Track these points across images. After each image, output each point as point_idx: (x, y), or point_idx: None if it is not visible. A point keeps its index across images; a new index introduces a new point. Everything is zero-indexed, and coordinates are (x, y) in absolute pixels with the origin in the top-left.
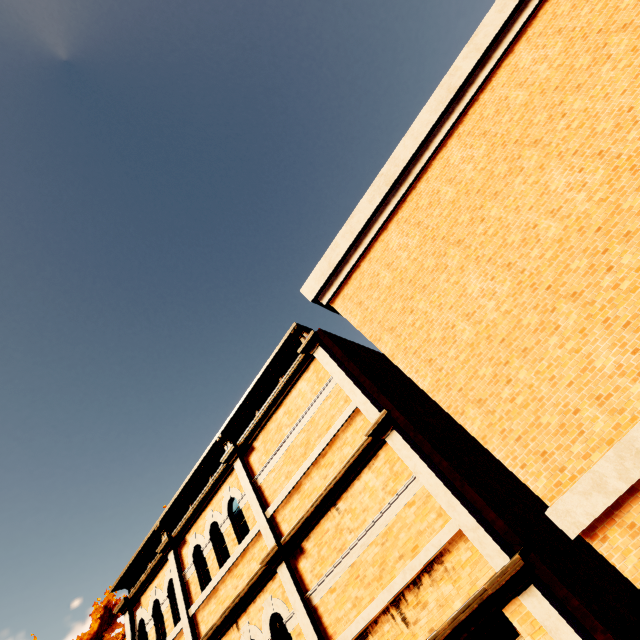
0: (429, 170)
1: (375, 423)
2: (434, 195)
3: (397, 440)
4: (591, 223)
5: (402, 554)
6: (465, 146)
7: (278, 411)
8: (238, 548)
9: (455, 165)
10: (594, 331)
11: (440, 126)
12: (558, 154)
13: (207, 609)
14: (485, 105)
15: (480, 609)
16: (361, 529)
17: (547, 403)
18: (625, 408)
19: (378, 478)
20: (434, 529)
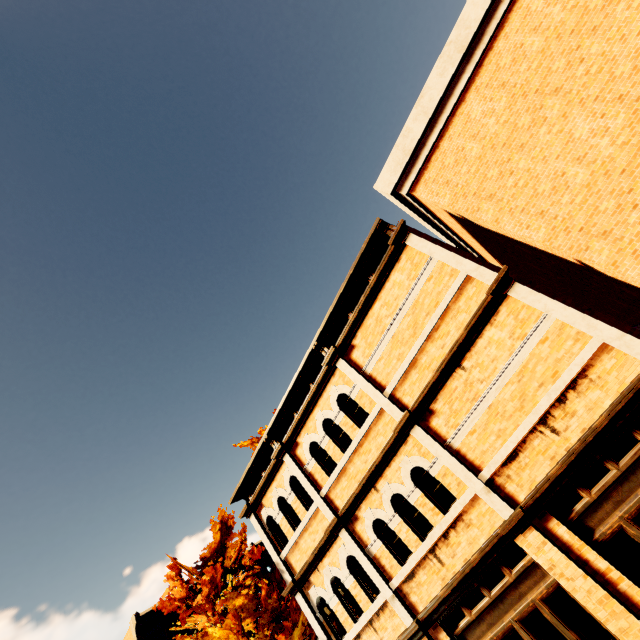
0: (506, 25)
1: (496, 280)
2: (517, 50)
3: (521, 290)
4: None
5: (542, 383)
6: None
7: (373, 307)
8: (360, 430)
9: (538, 11)
10: None
11: None
12: None
13: (339, 487)
14: None
15: (633, 398)
16: (493, 376)
17: None
18: None
19: (503, 330)
20: (573, 353)
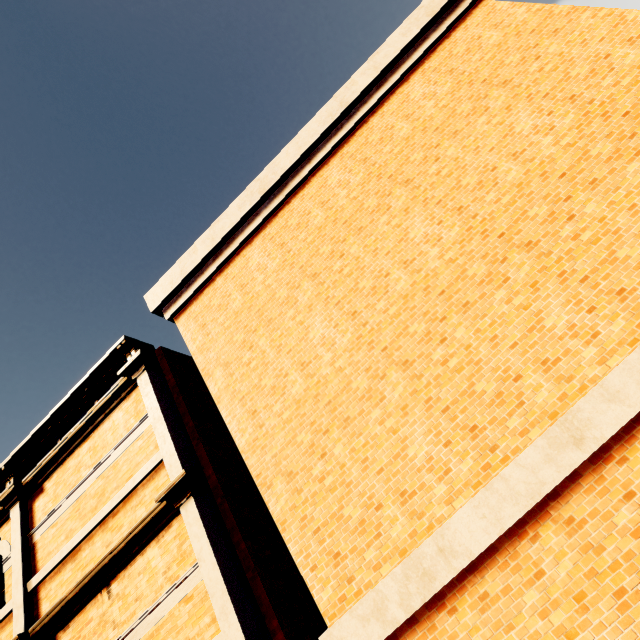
0: (307, 186)
1: (169, 486)
2: (304, 216)
3: (191, 511)
4: (437, 284)
5: None
6: (345, 169)
7: (83, 445)
8: None
9: (331, 187)
10: (415, 411)
11: (326, 140)
12: (424, 200)
13: None
14: (372, 129)
15: None
16: (127, 625)
17: (354, 490)
18: (425, 512)
19: (163, 557)
20: (204, 639)
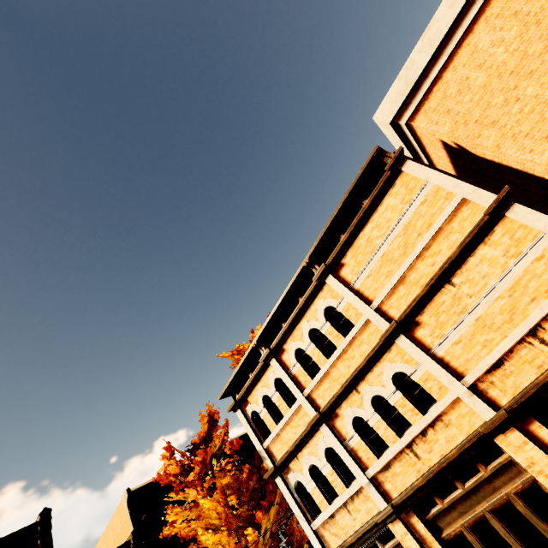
0: None
1: (496, 200)
2: None
3: (520, 210)
4: None
5: (534, 297)
6: None
7: (365, 228)
8: (345, 339)
9: None
10: None
11: None
12: None
13: (321, 388)
14: None
15: None
16: (483, 291)
17: None
18: None
19: (496, 249)
20: None
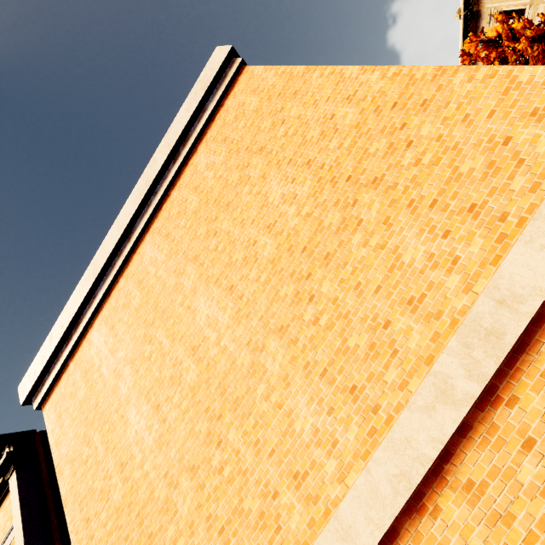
0: (130, 264)
1: None
2: (127, 296)
3: None
4: (215, 375)
5: None
6: (155, 245)
7: None
8: None
9: (145, 265)
10: (199, 530)
11: (140, 218)
12: (206, 278)
13: None
14: (173, 203)
15: None
16: None
17: None
18: None
19: None
20: None
